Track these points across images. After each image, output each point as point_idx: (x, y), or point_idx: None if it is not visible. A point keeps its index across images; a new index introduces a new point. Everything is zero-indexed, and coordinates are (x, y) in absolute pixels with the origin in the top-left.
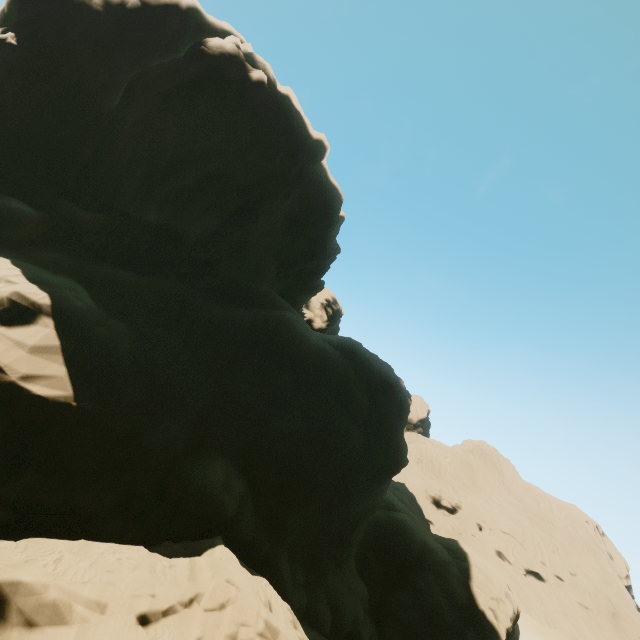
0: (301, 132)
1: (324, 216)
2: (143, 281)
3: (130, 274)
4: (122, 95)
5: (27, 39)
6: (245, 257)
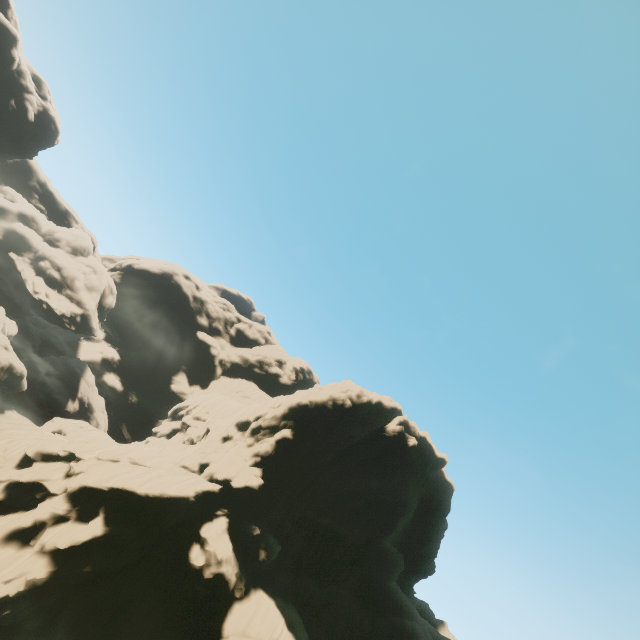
0: (430, 455)
1: (439, 507)
2: (323, 594)
3: (317, 589)
4: (334, 458)
5: (297, 433)
6: (385, 561)
